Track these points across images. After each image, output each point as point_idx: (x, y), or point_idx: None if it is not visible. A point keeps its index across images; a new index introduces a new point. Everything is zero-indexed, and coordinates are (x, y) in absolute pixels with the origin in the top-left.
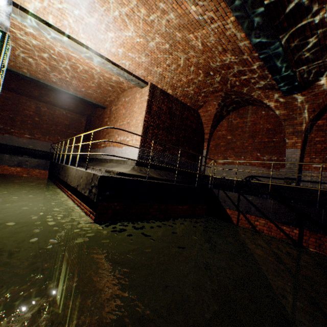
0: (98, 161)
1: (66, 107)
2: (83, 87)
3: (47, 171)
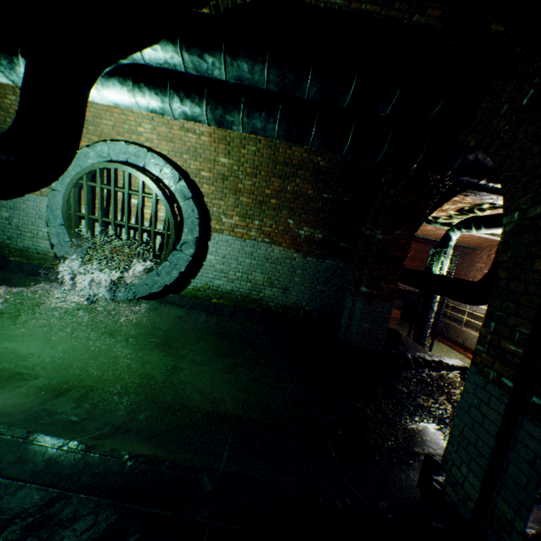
0: (467, 312)
1: (414, 239)
2: (461, 237)
3: (398, 311)
